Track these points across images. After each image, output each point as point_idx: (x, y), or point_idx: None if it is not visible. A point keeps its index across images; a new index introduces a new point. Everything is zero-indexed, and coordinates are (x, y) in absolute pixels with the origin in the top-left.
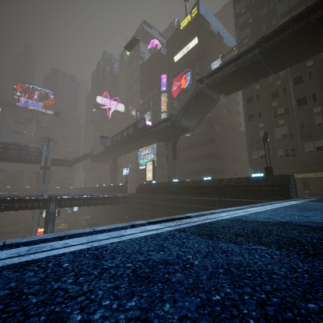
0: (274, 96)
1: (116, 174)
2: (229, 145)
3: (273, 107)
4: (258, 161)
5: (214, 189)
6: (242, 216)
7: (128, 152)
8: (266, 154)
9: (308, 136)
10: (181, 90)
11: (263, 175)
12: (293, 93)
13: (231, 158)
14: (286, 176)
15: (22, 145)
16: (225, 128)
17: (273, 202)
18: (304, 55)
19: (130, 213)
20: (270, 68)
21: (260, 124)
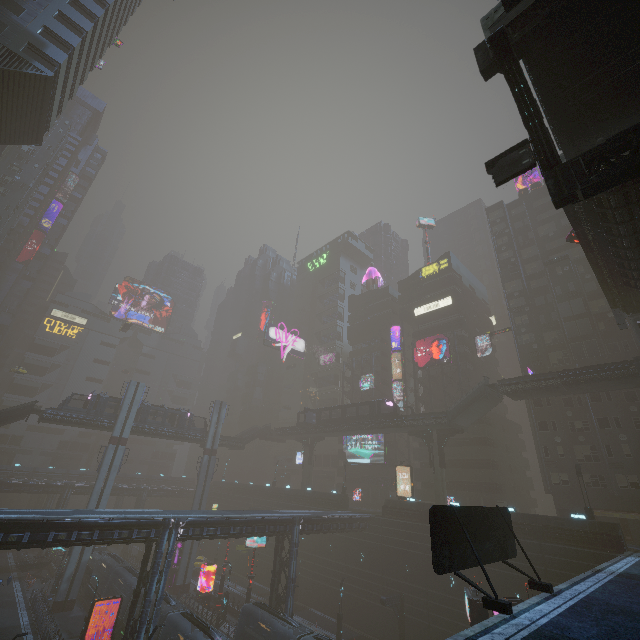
0: (567, 403)
1: (311, 468)
2: (503, 447)
3: (568, 417)
4: (560, 486)
5: (527, 527)
6: (625, 571)
7: (339, 435)
8: (570, 480)
9: (619, 467)
10: (432, 360)
11: (587, 520)
12: (592, 410)
13: (507, 467)
14: (613, 524)
15: (186, 412)
16: (496, 421)
17: (619, 558)
18: (603, 389)
19: (374, 548)
20: (569, 391)
21: (557, 438)
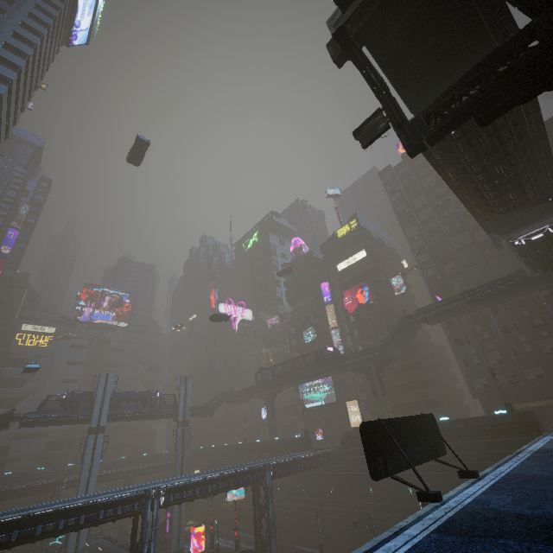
0: (474, 320)
1: (275, 420)
2: (431, 367)
3: (477, 330)
4: (483, 390)
5: (462, 430)
6: (541, 448)
7: (294, 386)
8: (490, 383)
9: (525, 364)
10: (359, 305)
11: (508, 413)
12: (494, 321)
13: (439, 384)
14: (529, 412)
15: (155, 392)
16: (422, 346)
17: (537, 439)
18: (498, 301)
19: (340, 478)
20: (472, 308)
21: (471, 350)
